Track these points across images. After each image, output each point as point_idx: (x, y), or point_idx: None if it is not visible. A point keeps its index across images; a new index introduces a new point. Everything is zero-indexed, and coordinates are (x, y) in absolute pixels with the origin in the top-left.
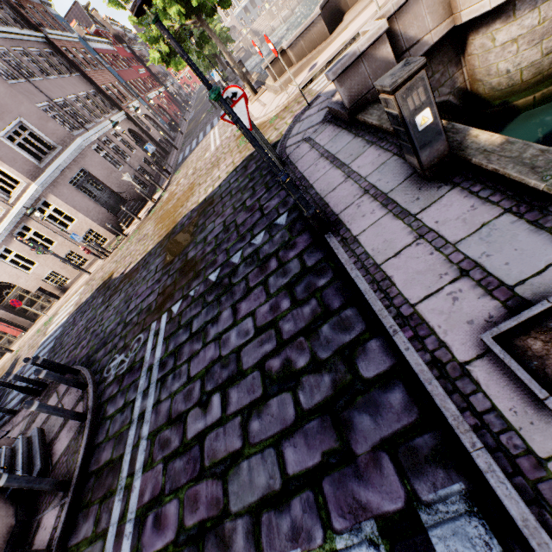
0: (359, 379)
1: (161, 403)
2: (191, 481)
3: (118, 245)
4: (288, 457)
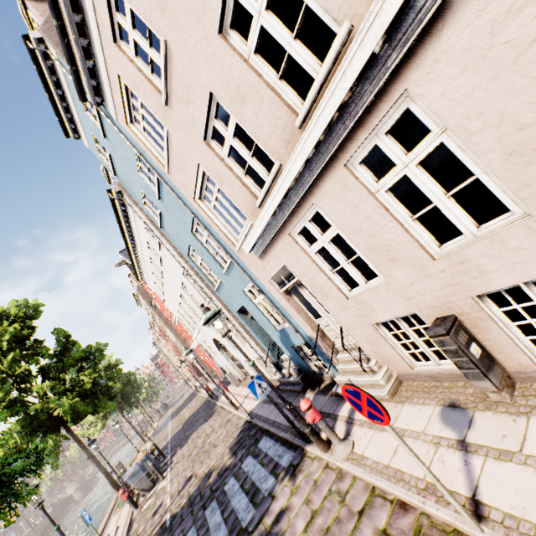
0: None
1: None
2: None
3: None
4: None
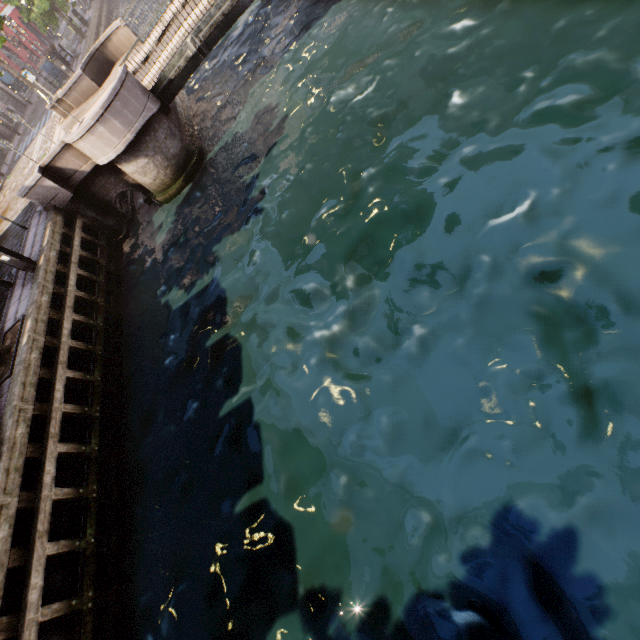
0: None
1: None
2: None
3: None
4: None
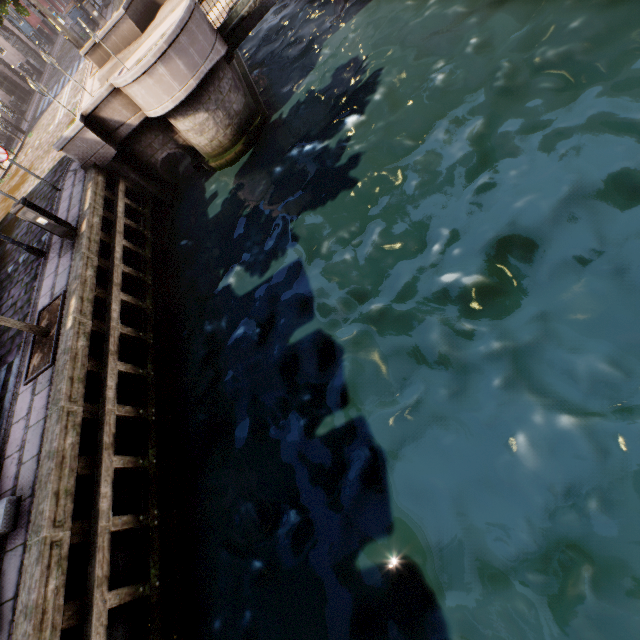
0: None
1: None
2: None
3: None
4: None
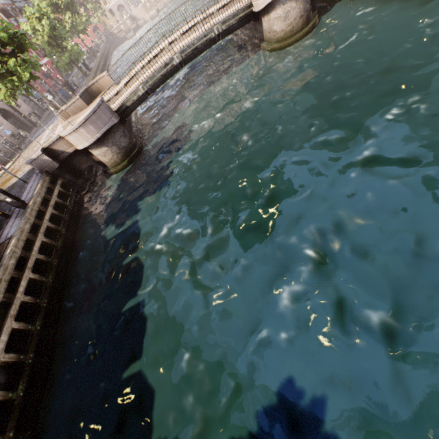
0: None
1: None
2: None
3: None
4: None
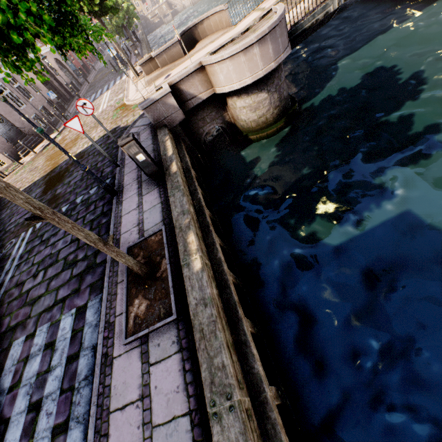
0: (95, 263)
1: (15, 277)
2: (18, 309)
3: (14, 170)
4: (60, 293)
